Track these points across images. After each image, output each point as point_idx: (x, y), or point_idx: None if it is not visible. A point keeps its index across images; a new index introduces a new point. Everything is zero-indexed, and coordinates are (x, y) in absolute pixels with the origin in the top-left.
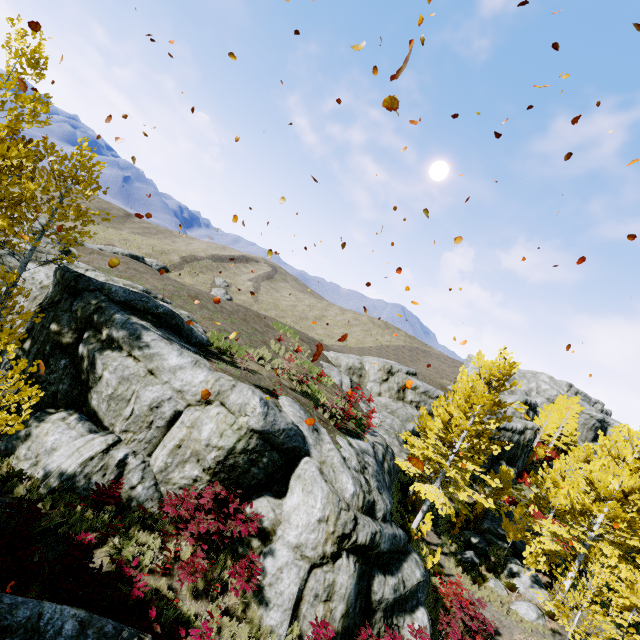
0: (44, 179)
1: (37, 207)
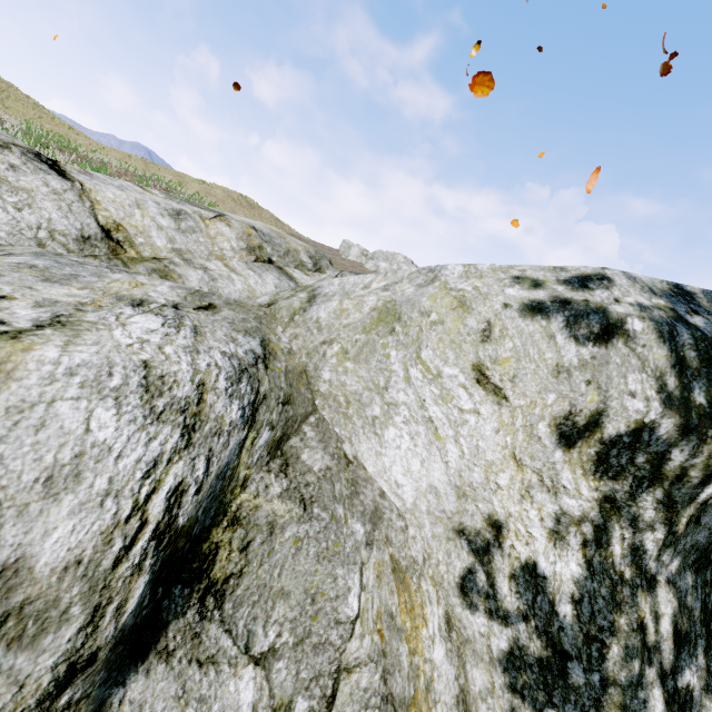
0: None
1: None
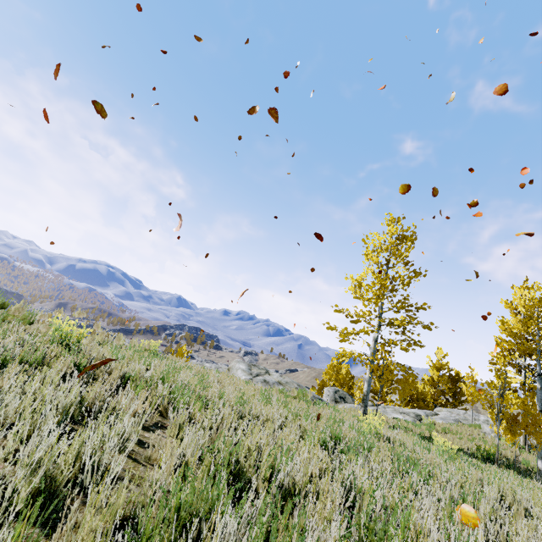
0: (454, 385)
1: (456, 394)
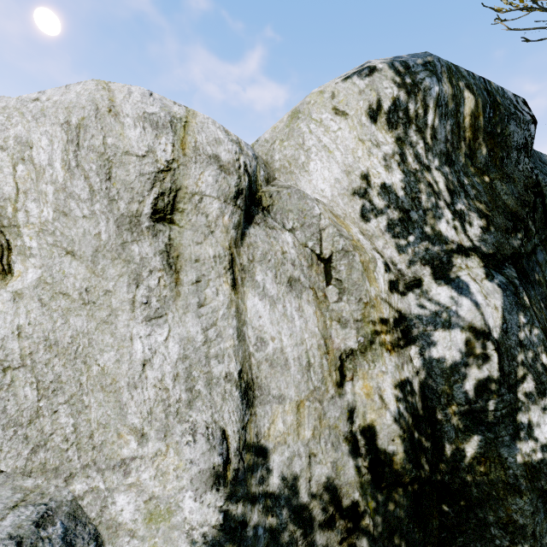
0: None
1: None
